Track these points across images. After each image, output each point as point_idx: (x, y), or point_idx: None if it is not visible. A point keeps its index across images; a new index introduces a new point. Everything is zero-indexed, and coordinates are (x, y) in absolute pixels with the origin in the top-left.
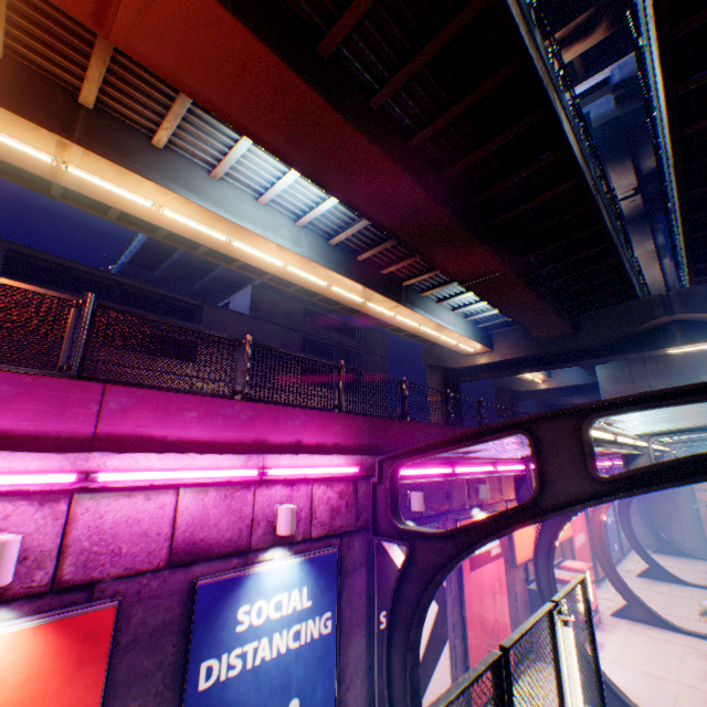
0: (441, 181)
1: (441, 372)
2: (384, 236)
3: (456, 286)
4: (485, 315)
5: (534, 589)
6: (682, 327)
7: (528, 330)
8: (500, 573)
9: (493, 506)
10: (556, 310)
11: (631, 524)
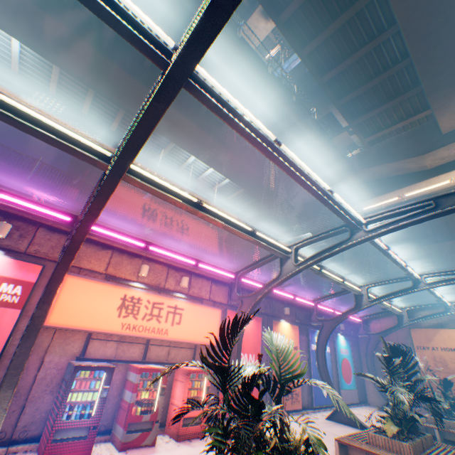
0: (69, 9)
1: (218, 242)
2: (89, 88)
3: (182, 150)
4: (224, 184)
5: (71, 362)
6: (368, 185)
7: (252, 193)
8: (3, 325)
9: (44, 263)
10: (260, 170)
11: (366, 382)
